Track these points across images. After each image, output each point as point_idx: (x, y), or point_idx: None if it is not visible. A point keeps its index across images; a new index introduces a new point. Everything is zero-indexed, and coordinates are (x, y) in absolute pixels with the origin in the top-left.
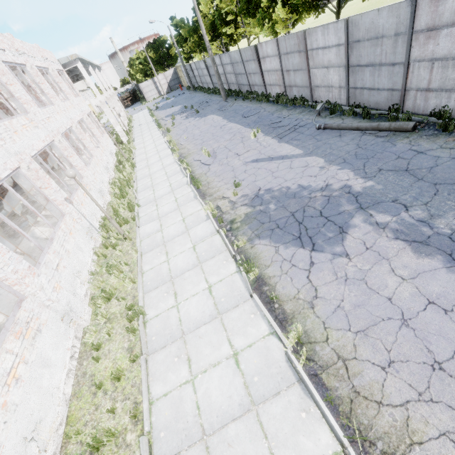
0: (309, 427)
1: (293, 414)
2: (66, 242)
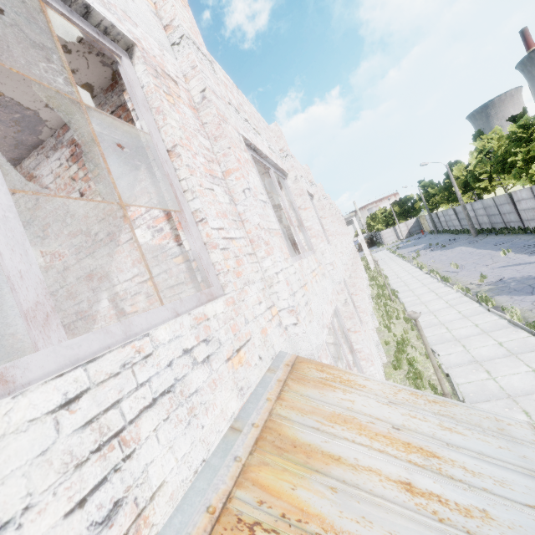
0: (516, 334)
1: (508, 332)
2: None
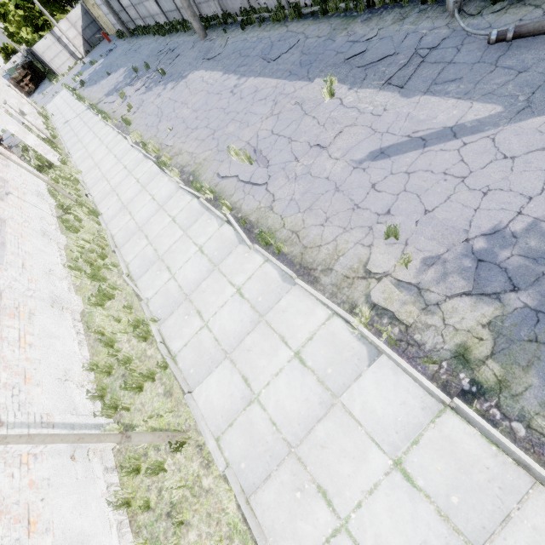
0: None
1: None
2: None
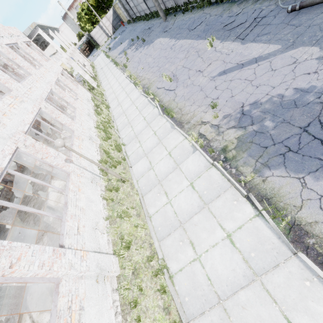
0: None
1: None
2: (78, 200)
